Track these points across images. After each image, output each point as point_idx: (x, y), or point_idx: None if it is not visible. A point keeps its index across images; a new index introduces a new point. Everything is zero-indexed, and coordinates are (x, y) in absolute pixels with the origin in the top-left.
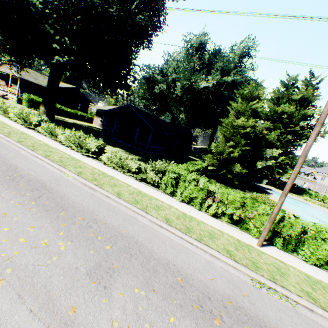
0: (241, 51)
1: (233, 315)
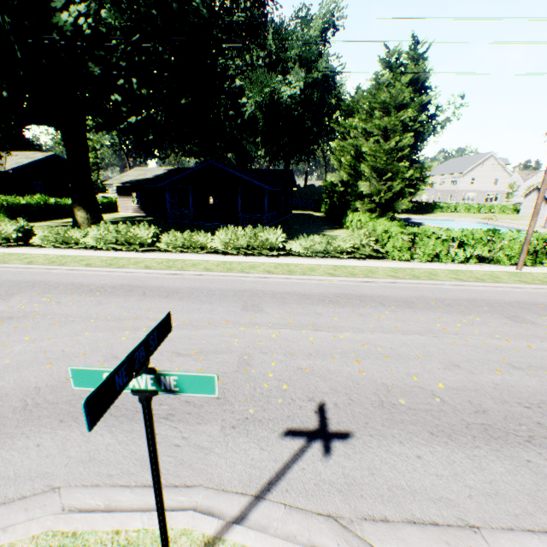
0: (321, 22)
1: None
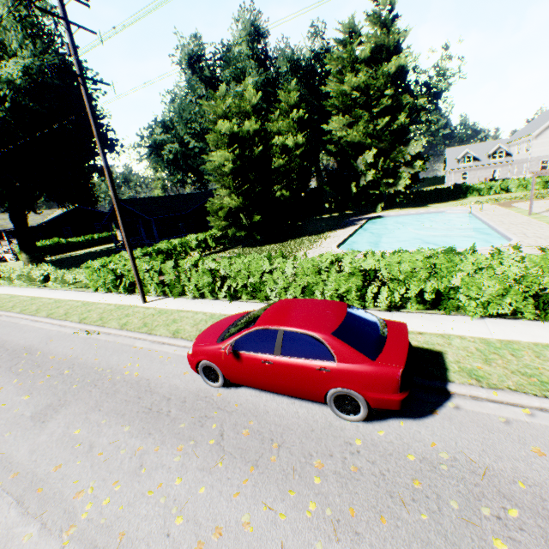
0: (245, 35)
1: (15, 353)
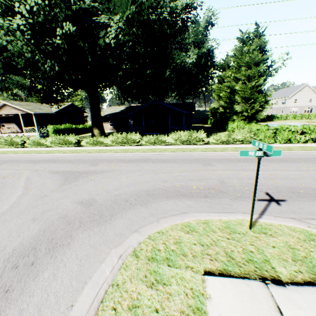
0: (205, 22)
1: None
